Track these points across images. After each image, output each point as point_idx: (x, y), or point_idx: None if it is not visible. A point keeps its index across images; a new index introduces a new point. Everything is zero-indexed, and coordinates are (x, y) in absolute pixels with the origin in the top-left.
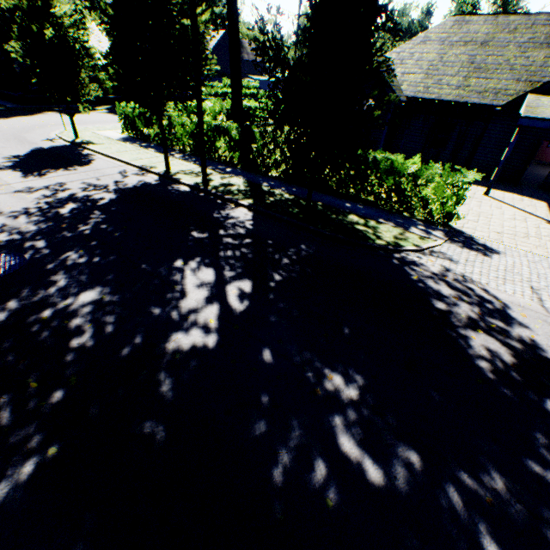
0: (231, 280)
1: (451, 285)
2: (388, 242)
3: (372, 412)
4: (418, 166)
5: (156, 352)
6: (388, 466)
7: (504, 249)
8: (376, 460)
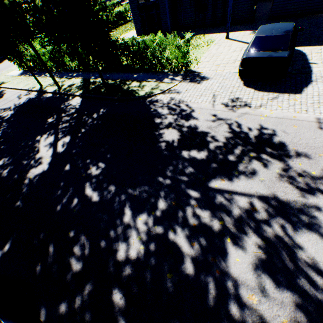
0: (61, 138)
1: (170, 108)
2: (146, 93)
3: (103, 177)
4: (158, 39)
5: (23, 178)
6: (101, 194)
7: (214, 75)
8: (98, 193)
